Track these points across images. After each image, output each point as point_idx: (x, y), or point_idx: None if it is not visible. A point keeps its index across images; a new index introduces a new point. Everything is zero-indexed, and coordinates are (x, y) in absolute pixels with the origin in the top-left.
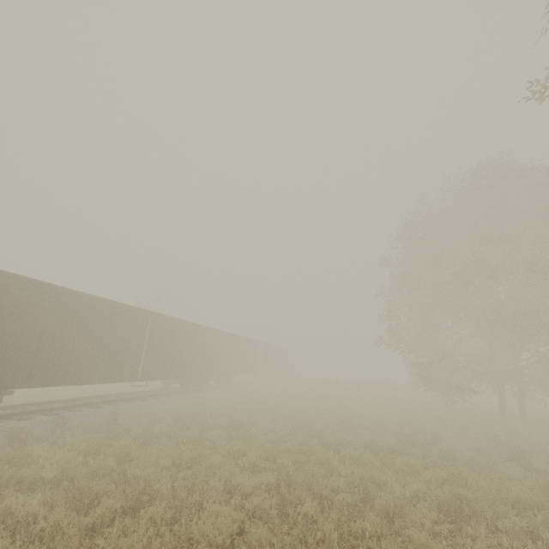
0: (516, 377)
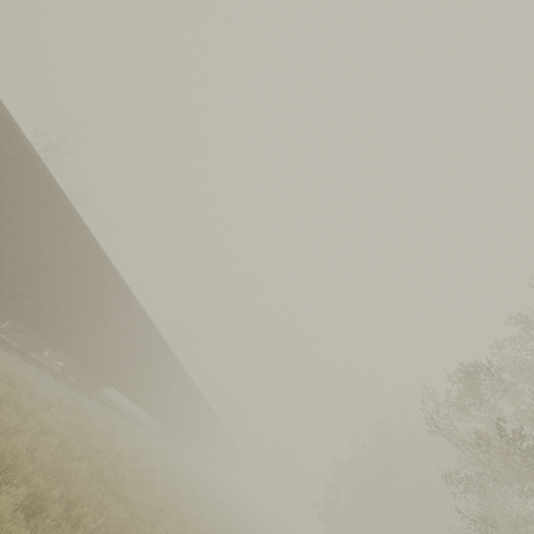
0: None
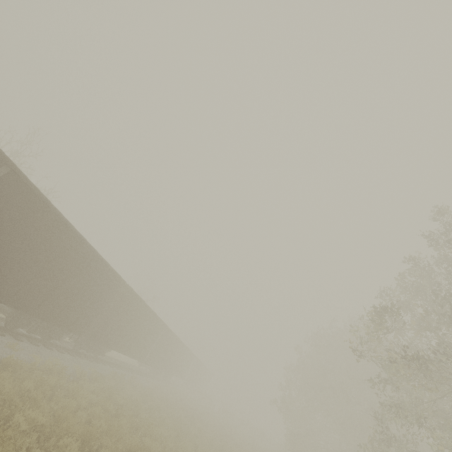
0: None
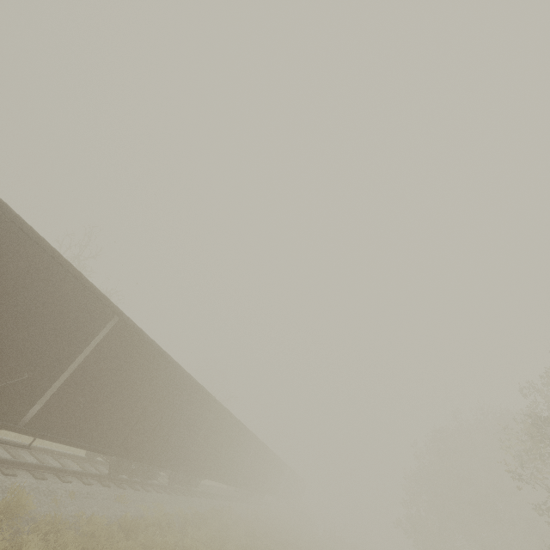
0: None
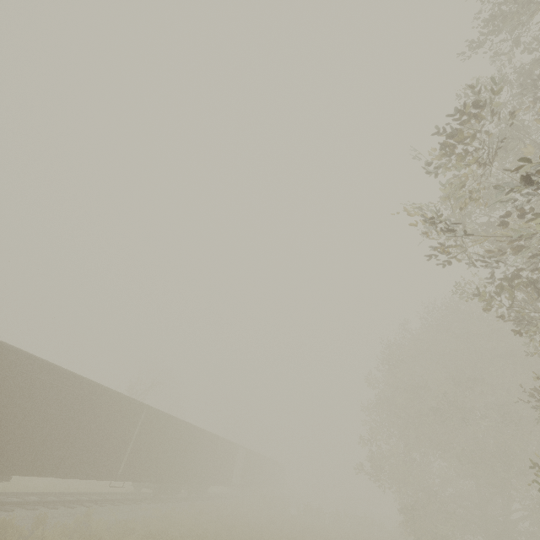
0: (509, 533)
